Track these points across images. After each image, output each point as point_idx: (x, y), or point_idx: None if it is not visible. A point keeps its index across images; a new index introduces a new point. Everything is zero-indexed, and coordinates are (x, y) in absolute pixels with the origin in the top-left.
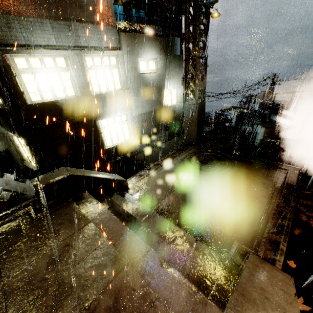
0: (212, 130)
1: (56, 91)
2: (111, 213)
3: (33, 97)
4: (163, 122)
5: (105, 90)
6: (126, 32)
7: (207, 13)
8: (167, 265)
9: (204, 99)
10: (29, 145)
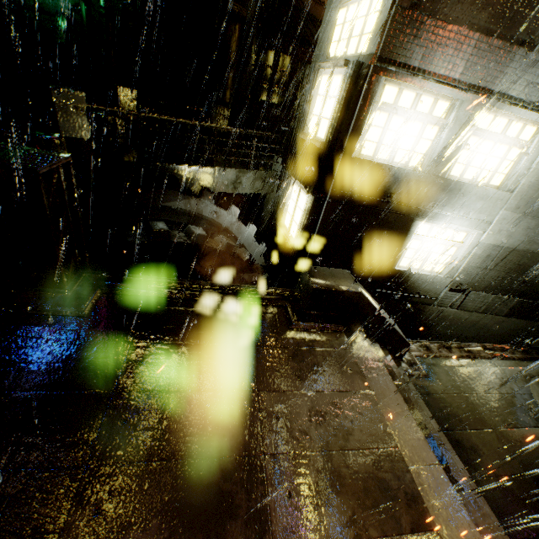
0: None
1: (399, 152)
2: (404, 402)
3: (365, 147)
4: (523, 280)
5: (469, 178)
6: None
7: None
8: None
9: None
10: (312, 210)
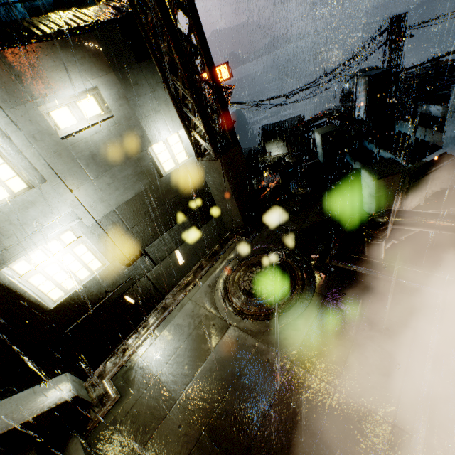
0: (280, 184)
1: None
2: None
3: None
4: (169, 206)
5: None
6: None
7: None
8: None
9: (235, 138)
10: None
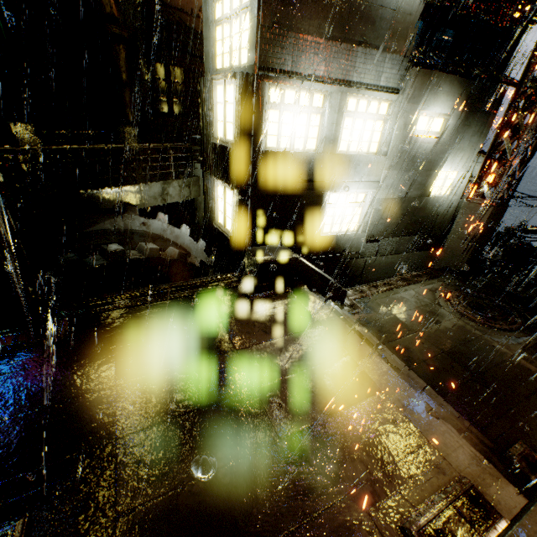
0: (495, 259)
1: (296, 140)
2: (347, 325)
3: (269, 141)
4: (414, 220)
5: (354, 151)
6: (423, 67)
7: None
8: (436, 415)
9: (508, 200)
10: (240, 203)
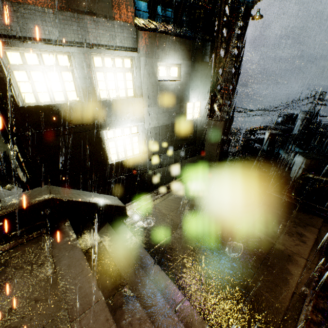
0: (238, 152)
1: (55, 94)
2: (86, 261)
3: (26, 98)
4: (181, 138)
5: (114, 97)
6: (146, 30)
7: (246, 14)
8: None
9: (232, 115)
10: (16, 153)
